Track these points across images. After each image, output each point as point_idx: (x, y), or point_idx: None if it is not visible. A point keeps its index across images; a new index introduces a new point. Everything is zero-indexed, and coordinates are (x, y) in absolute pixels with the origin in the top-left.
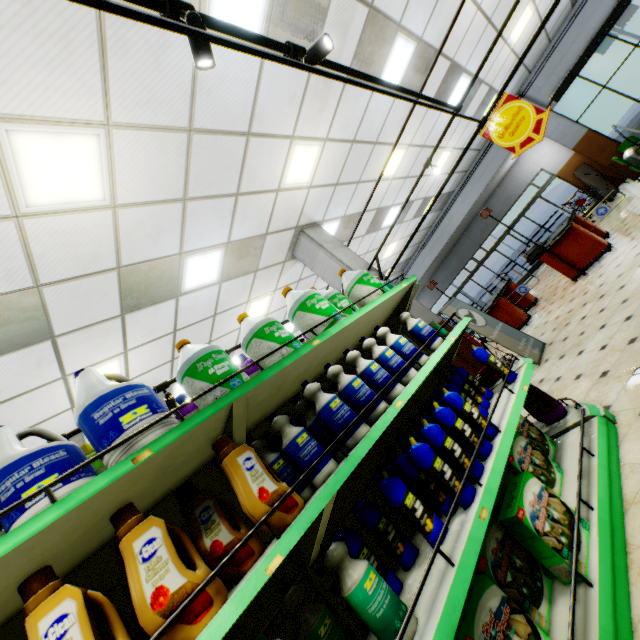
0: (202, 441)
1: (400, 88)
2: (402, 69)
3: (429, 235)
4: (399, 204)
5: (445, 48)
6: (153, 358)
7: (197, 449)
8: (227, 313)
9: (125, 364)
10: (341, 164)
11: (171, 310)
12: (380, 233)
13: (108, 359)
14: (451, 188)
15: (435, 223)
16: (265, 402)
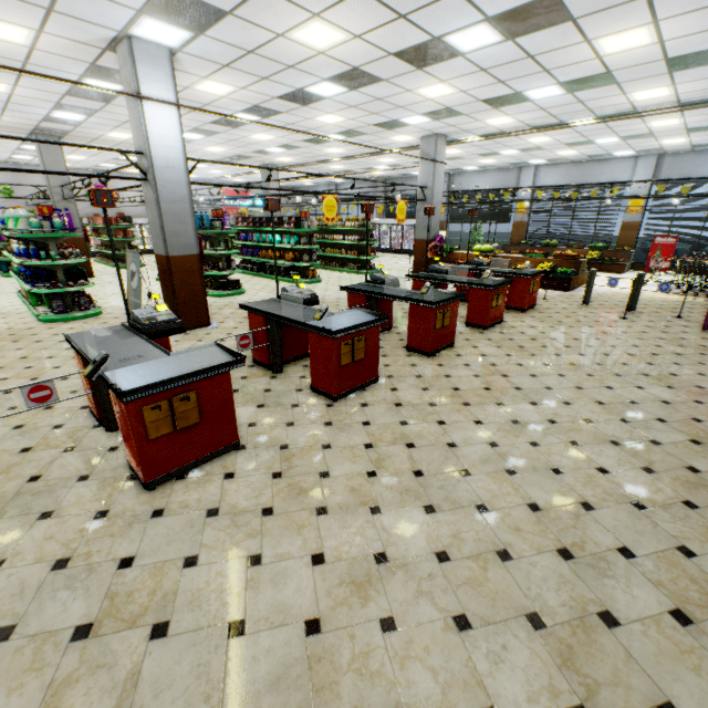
0: None
1: None
2: None
3: None
4: None
5: None
6: None
7: None
8: (182, 94)
9: None
10: None
11: None
12: None
13: None
14: None
15: None
16: None
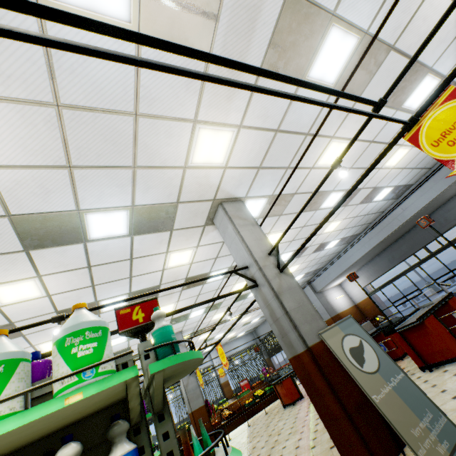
0: None
1: (240, 65)
2: (340, 63)
3: (380, 219)
4: (342, 190)
5: (403, 44)
6: (71, 282)
7: None
8: (145, 258)
9: (42, 284)
10: (263, 150)
11: (80, 251)
12: (319, 212)
13: (22, 279)
14: (409, 181)
15: (388, 209)
16: None
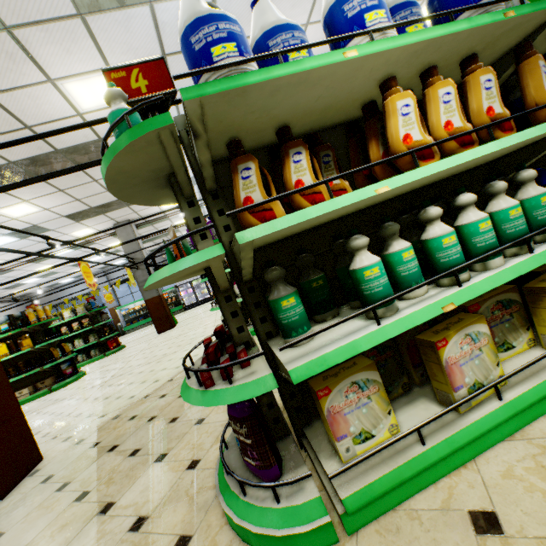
0: (505, 45)
1: None
2: None
3: None
4: None
5: None
6: None
7: (493, 54)
8: None
9: None
10: None
11: None
12: None
13: None
14: None
15: None
16: (540, 44)
